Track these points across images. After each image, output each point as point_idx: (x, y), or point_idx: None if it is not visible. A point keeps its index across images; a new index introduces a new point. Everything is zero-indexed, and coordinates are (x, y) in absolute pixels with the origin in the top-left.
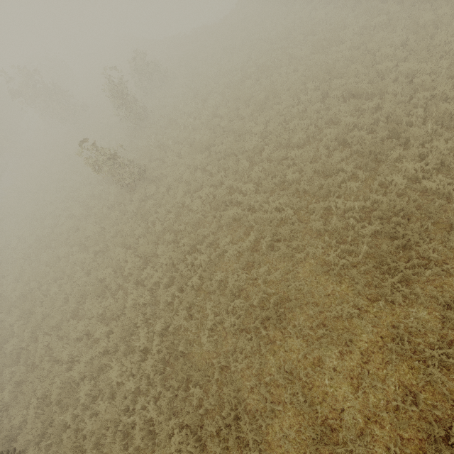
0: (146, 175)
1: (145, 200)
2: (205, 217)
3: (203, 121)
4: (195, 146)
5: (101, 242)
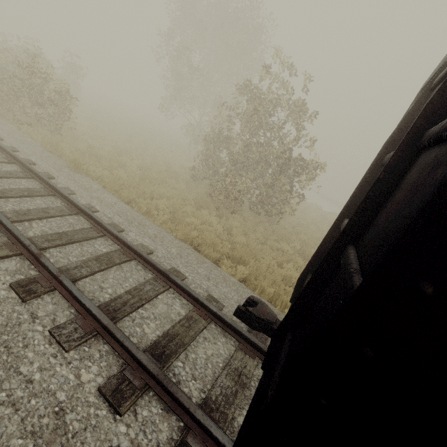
0: None
1: None
2: None
3: None
4: None
5: None
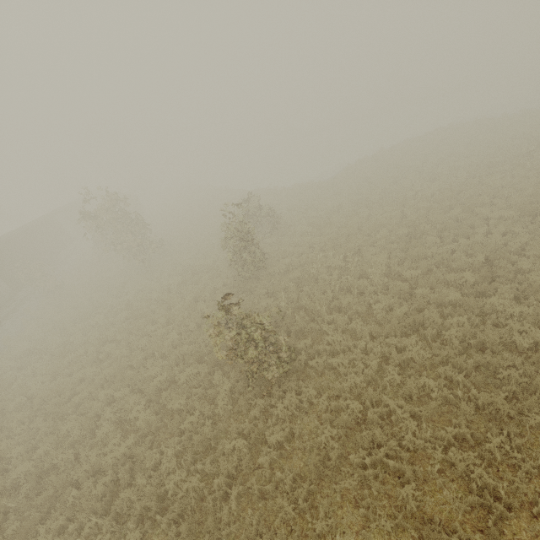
0: (295, 363)
1: (295, 415)
2: (508, 510)
3: (376, 282)
4: (372, 319)
5: (209, 534)
